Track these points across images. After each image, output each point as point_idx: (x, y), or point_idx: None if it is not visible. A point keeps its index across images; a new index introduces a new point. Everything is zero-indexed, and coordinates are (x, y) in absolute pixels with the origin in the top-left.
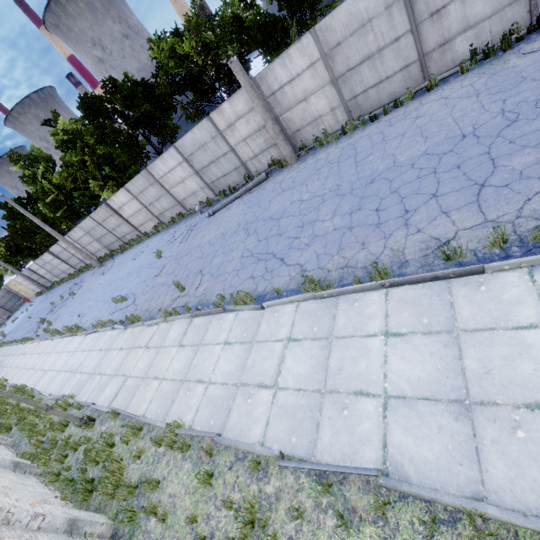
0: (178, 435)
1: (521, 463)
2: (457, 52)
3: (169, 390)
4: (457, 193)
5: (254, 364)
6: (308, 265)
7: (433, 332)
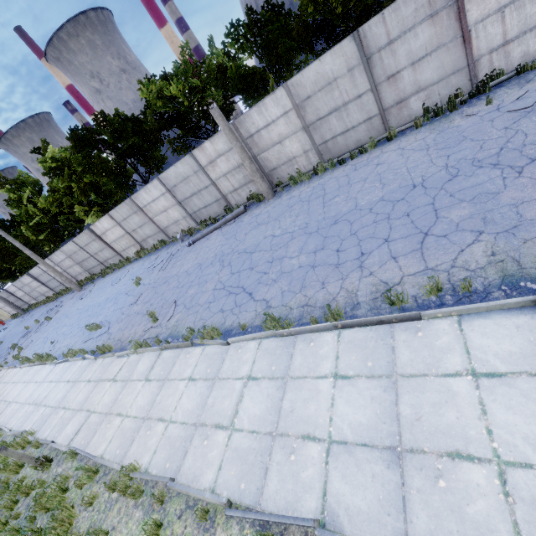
0: (133, 479)
1: (440, 514)
2: (412, 109)
3: (130, 428)
4: (405, 240)
5: (214, 403)
6: (273, 301)
7: (375, 375)
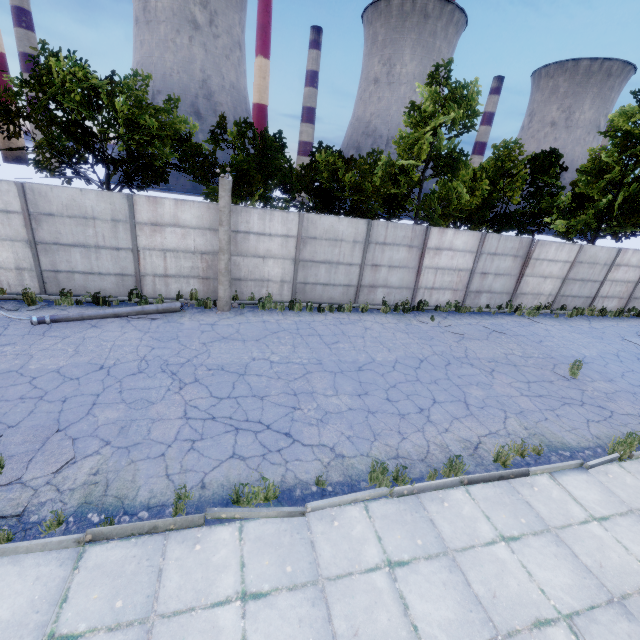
0: None
1: None
2: (377, 296)
3: None
4: (453, 404)
5: (356, 628)
6: (342, 448)
7: (538, 531)
